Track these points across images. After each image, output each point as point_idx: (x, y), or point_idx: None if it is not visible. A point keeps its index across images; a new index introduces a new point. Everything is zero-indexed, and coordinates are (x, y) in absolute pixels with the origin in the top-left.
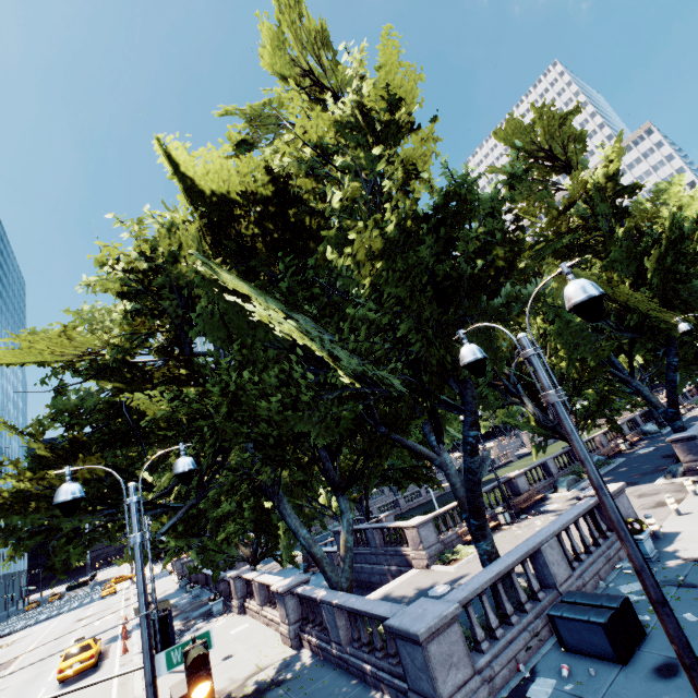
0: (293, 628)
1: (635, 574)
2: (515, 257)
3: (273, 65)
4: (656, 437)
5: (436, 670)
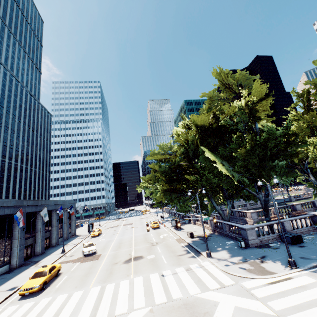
0: (213, 228)
1: (314, 235)
2: (288, 148)
3: (216, 76)
4: None
5: (248, 235)
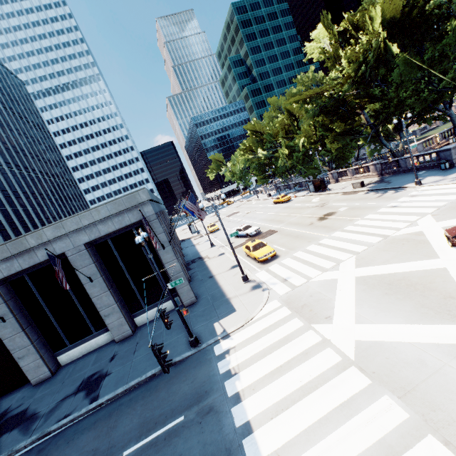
0: (379, 173)
1: None
2: None
3: None
4: None
5: (452, 155)
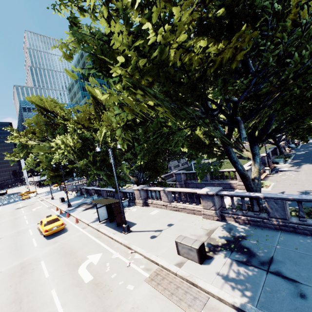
0: (218, 212)
1: None
2: None
3: None
4: (297, 149)
5: None
